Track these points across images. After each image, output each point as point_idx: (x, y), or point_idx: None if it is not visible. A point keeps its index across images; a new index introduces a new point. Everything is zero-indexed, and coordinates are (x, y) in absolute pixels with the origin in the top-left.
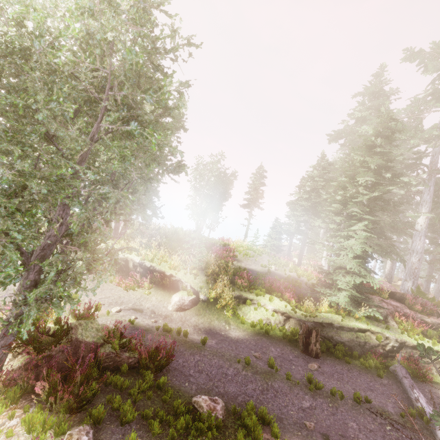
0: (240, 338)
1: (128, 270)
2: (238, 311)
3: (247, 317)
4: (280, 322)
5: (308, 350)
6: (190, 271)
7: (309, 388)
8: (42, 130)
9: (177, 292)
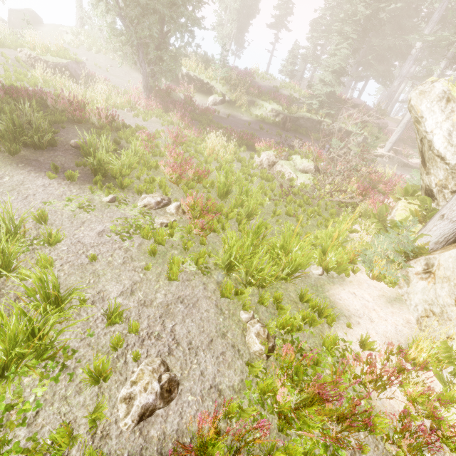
0: (248, 121)
1: (177, 81)
2: (249, 110)
3: (254, 113)
4: (273, 116)
5: (284, 127)
6: (220, 81)
7: (276, 134)
8: None
9: (212, 95)
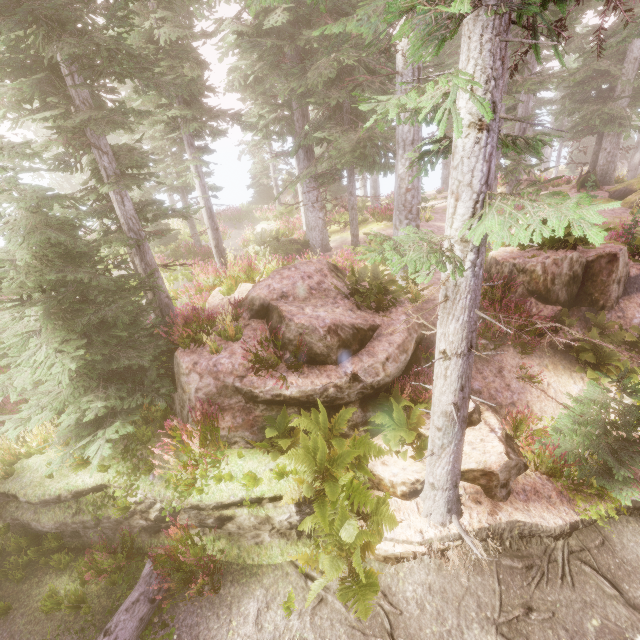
0: None
1: None
2: None
3: None
4: None
5: None
6: None
7: None
8: None
9: None
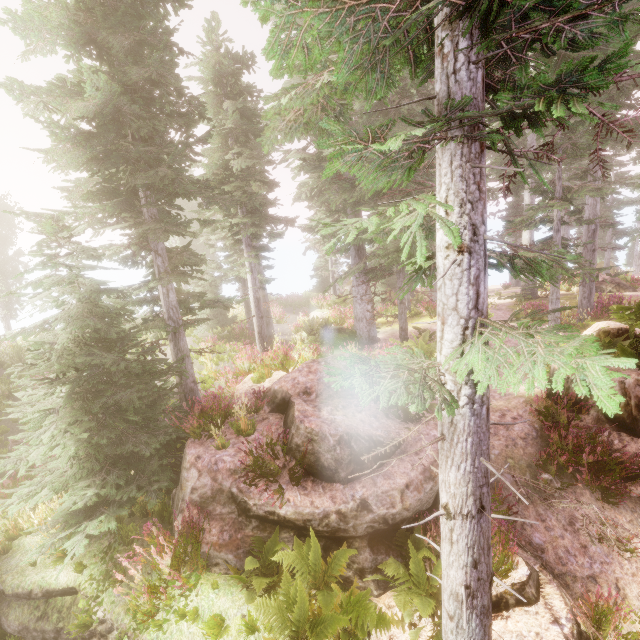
0: None
1: None
2: None
3: None
4: None
5: None
6: None
7: None
8: None
9: None
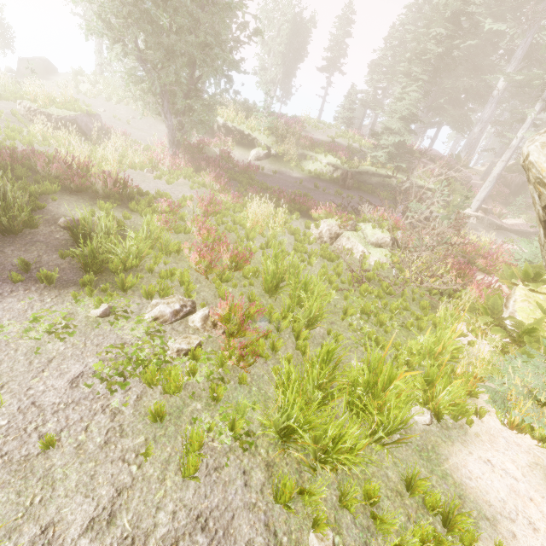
0: (299, 178)
1: (213, 132)
2: (300, 164)
3: (306, 168)
4: (330, 172)
5: (344, 185)
6: (264, 132)
7: (335, 194)
8: (184, 10)
9: (254, 149)
